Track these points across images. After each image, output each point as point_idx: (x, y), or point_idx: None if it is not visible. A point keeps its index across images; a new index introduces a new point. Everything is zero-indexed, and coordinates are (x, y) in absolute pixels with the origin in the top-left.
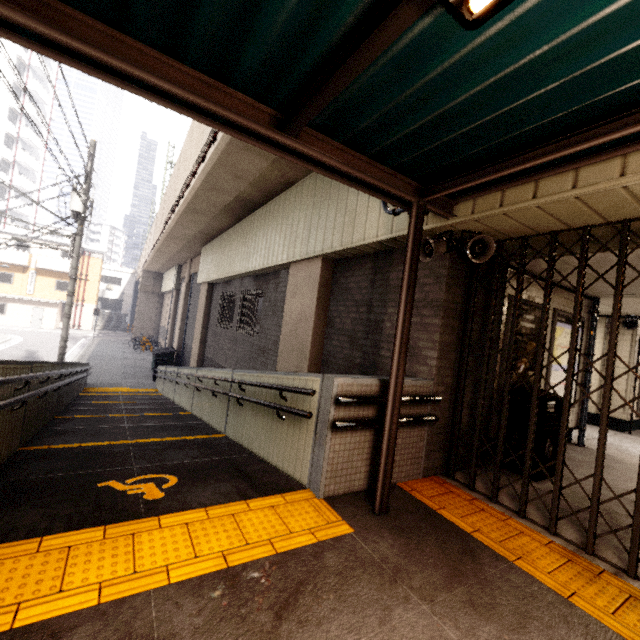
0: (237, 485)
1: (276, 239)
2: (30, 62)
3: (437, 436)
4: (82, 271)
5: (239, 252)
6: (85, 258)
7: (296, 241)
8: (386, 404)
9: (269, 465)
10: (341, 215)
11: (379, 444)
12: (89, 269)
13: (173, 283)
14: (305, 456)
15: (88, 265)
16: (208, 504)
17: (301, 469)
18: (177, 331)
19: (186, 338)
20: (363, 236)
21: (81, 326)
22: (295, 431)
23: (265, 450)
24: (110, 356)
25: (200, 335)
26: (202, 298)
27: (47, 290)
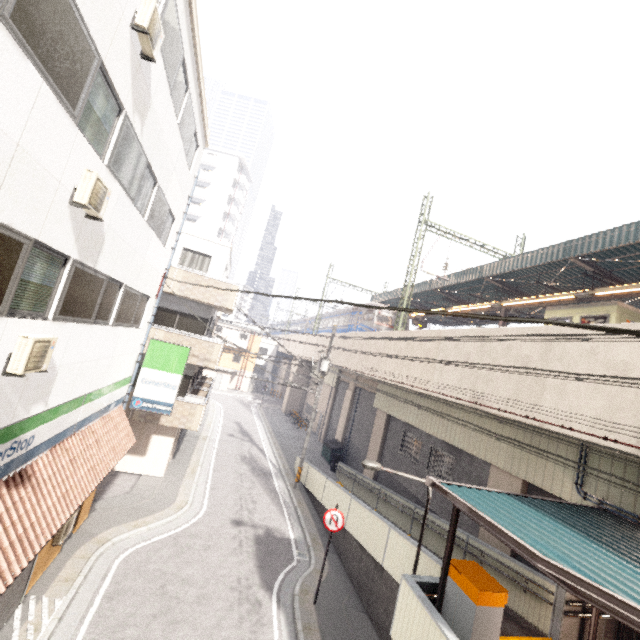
0: (515, 625)
1: (477, 439)
2: (234, 196)
3: (610, 624)
4: (248, 346)
5: (433, 419)
6: (251, 336)
7: (499, 455)
8: (591, 612)
9: (515, 613)
10: (541, 467)
11: (582, 624)
12: (252, 344)
13: (333, 382)
14: (546, 620)
15: (252, 342)
16: (516, 635)
17: (543, 625)
18: (341, 428)
19: (351, 437)
20: (559, 492)
21: (240, 388)
22: (536, 604)
23: (509, 602)
24: (284, 434)
25: (378, 451)
26: (380, 422)
27: (227, 361)
